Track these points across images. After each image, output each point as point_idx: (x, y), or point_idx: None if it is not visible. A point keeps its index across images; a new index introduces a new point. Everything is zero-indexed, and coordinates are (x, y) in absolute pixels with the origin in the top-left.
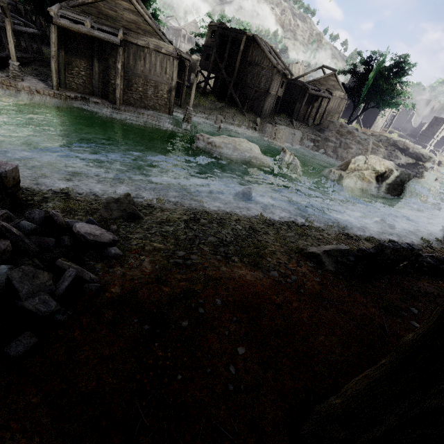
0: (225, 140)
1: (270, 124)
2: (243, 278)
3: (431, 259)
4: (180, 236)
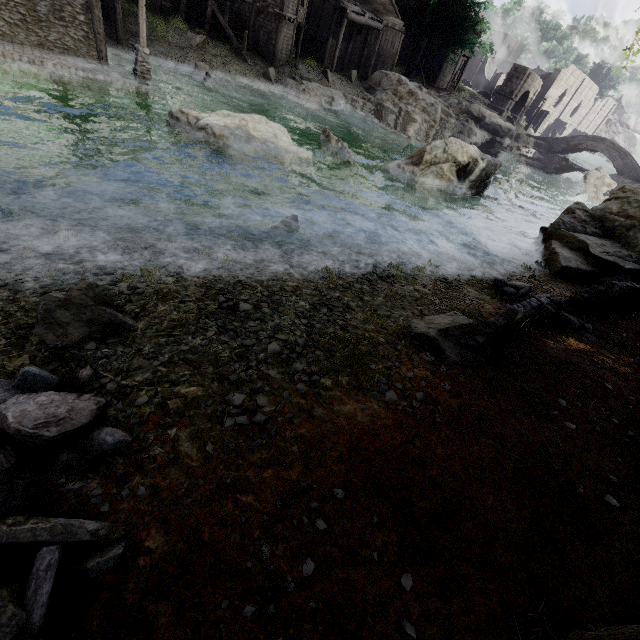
0: (229, 120)
1: (293, 80)
2: (354, 422)
3: (549, 305)
4: (219, 356)
